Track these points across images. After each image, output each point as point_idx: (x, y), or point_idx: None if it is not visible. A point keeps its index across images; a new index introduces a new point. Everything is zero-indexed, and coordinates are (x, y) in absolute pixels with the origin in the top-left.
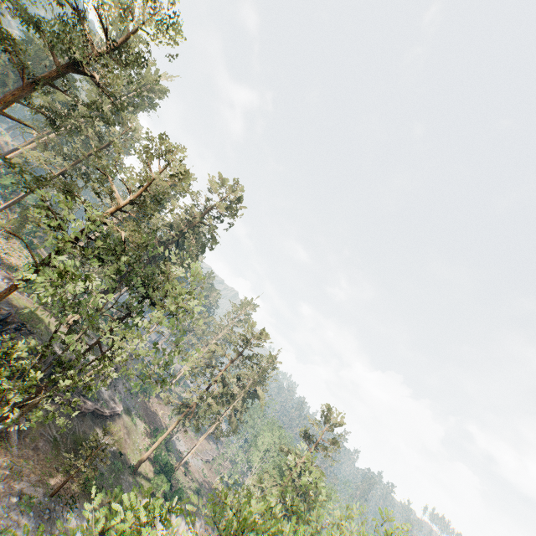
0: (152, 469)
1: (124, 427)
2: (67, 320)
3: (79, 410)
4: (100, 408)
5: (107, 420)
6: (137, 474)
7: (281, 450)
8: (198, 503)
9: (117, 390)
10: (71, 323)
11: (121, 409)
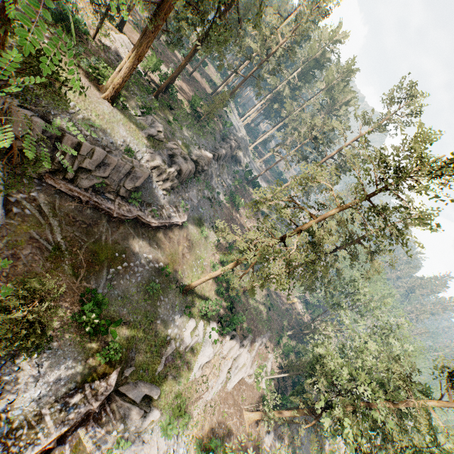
0: (215, 287)
1: (186, 240)
2: (106, 87)
3: (111, 214)
4: (147, 216)
5: (160, 230)
6: (190, 294)
7: (387, 370)
8: (267, 319)
9: (187, 197)
10: (110, 93)
11: (182, 220)
